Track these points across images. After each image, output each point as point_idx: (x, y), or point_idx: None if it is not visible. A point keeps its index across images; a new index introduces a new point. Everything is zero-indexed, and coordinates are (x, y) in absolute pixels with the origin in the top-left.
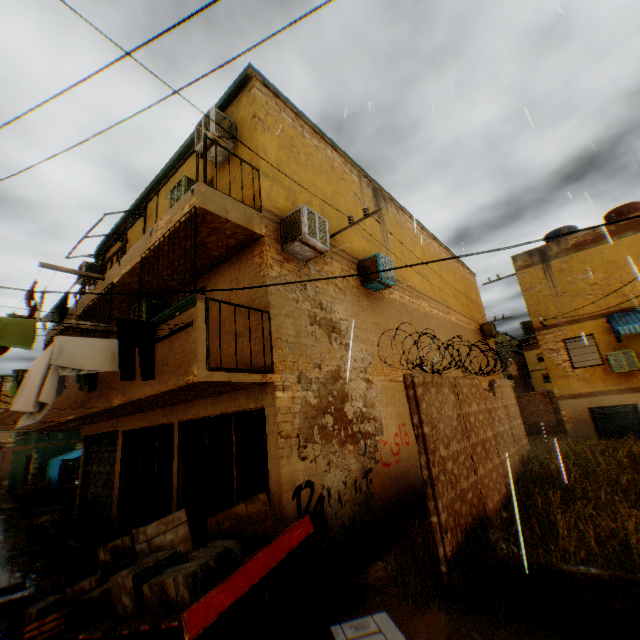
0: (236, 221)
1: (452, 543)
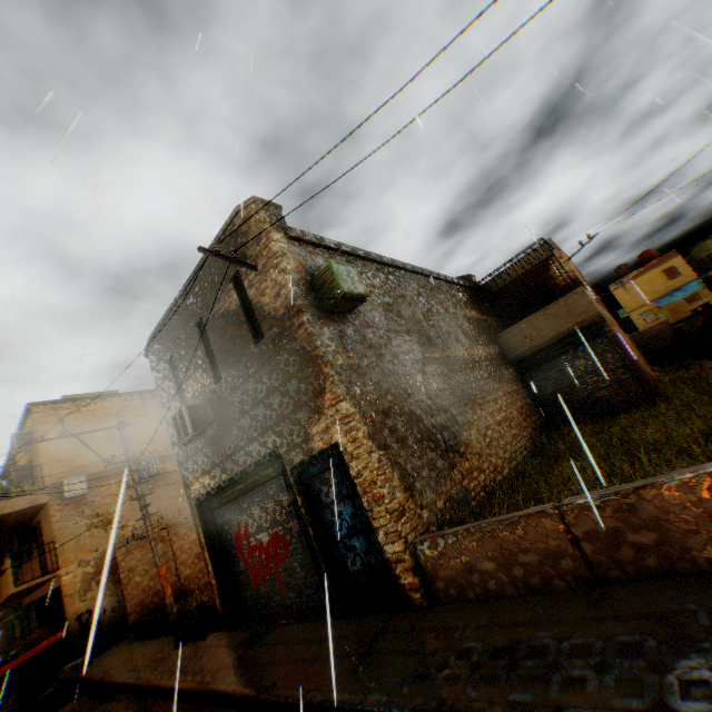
0: (28, 507)
1: (136, 617)
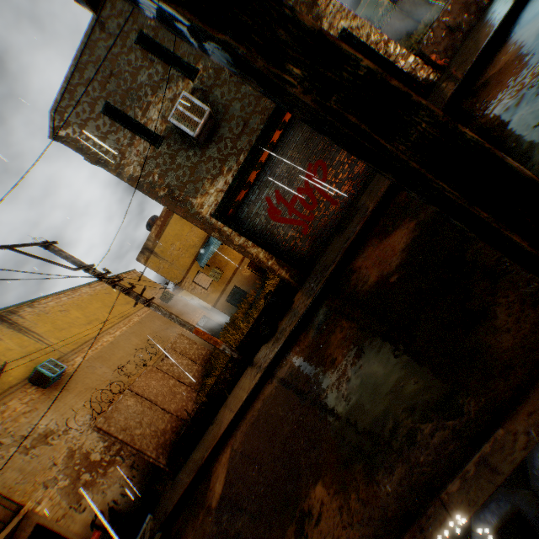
0: None
1: (165, 457)
